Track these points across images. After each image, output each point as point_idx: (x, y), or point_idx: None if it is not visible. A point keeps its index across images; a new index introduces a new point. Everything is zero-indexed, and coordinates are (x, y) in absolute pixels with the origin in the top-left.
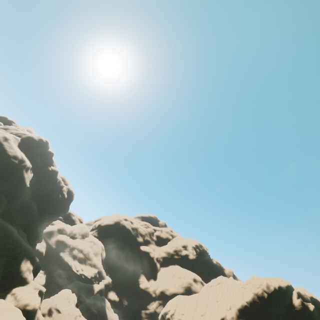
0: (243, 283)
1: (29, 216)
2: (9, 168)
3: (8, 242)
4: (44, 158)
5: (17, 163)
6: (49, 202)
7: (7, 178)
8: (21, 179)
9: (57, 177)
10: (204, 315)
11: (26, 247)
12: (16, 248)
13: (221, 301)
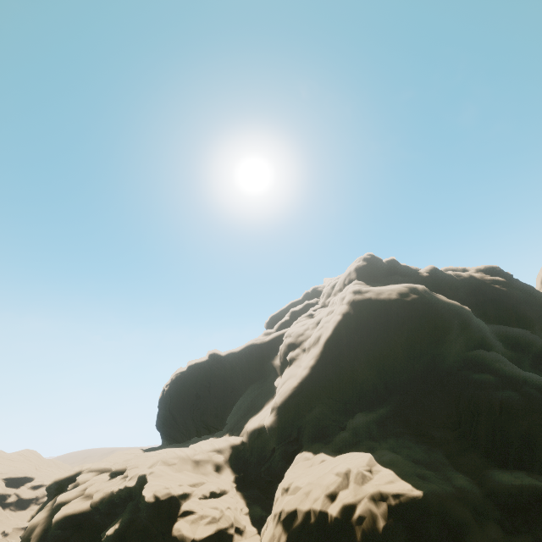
0: None
1: (529, 349)
2: (426, 311)
3: None
4: (397, 274)
5: (417, 298)
6: (504, 307)
7: (448, 324)
8: (453, 309)
9: (445, 273)
10: None
11: None
12: None
13: None
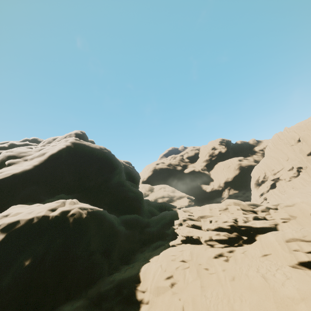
0: (301, 122)
1: None
2: (110, 158)
3: (154, 207)
4: None
5: (108, 152)
6: (130, 176)
7: (117, 166)
8: (119, 163)
9: None
10: (289, 159)
11: (163, 204)
12: (160, 208)
13: (305, 138)
